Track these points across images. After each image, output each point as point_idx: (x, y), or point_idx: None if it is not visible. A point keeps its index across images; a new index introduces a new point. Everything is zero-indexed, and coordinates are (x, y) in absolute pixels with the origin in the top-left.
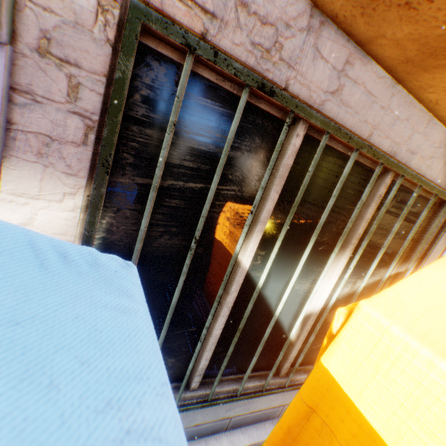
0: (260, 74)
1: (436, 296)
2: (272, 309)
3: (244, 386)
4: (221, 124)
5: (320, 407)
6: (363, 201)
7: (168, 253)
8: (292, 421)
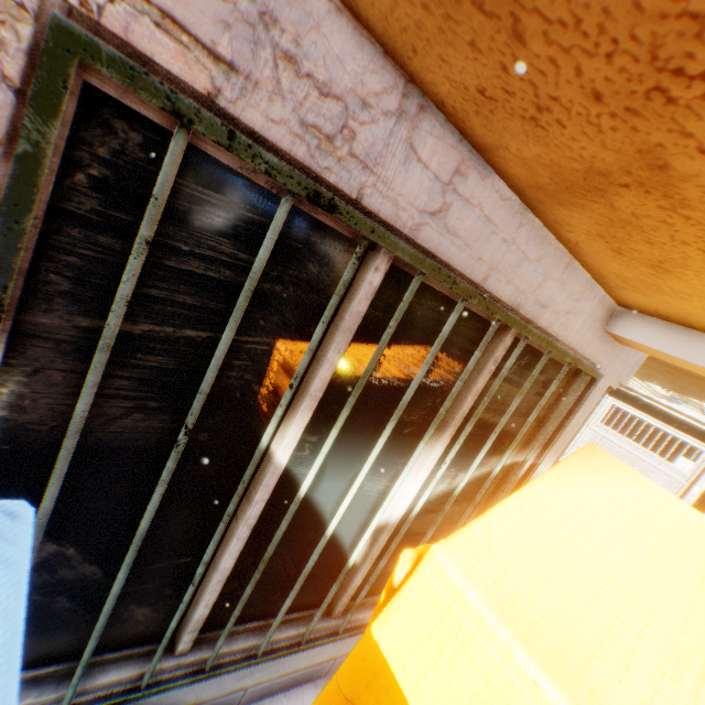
0: (316, 173)
1: (541, 529)
2: (325, 519)
3: (272, 638)
4: (248, 238)
5: (362, 699)
6: (470, 371)
7: (140, 442)
8: None
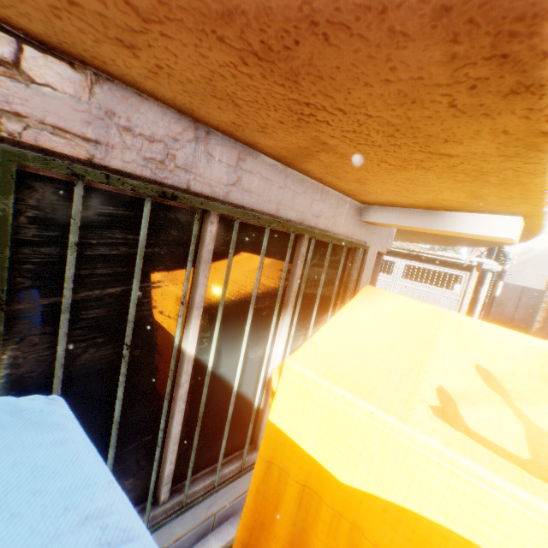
0: (160, 181)
1: (343, 336)
2: (232, 385)
3: (222, 474)
4: (130, 226)
5: (275, 457)
6: (287, 266)
7: (98, 366)
8: (258, 481)
